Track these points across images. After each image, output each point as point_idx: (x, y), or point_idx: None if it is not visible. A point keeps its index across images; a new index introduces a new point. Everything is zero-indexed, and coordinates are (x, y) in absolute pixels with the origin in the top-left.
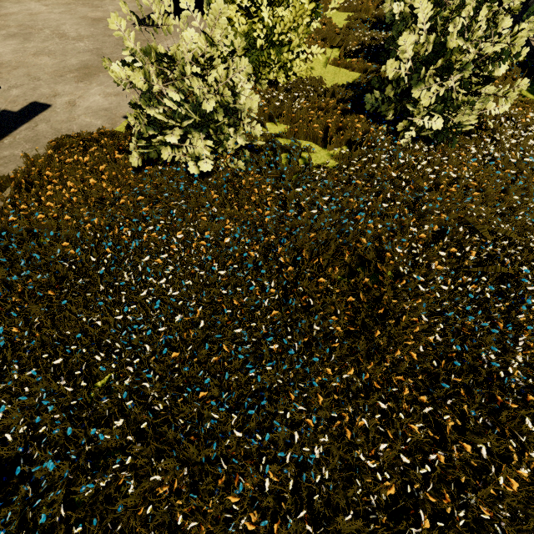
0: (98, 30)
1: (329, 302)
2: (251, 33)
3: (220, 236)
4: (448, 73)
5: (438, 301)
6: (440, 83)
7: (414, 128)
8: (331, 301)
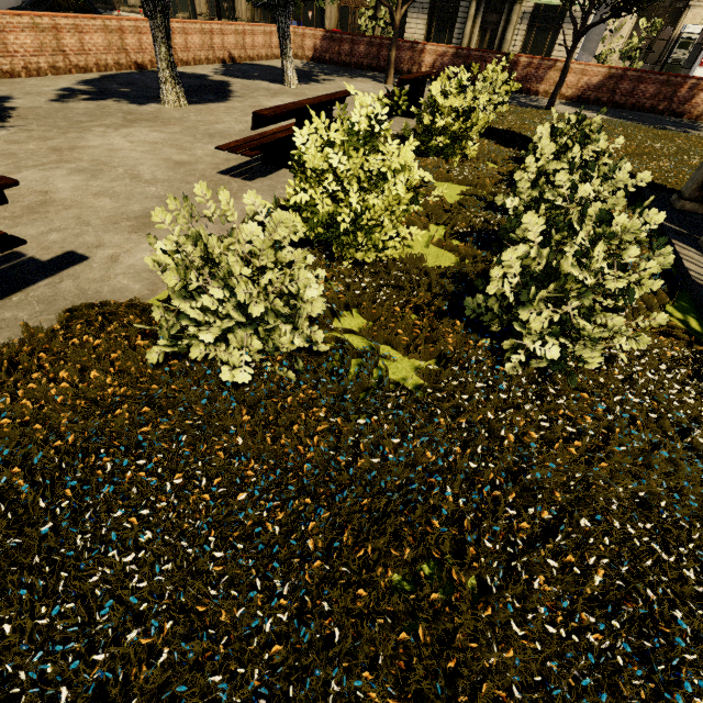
0: (177, 175)
1: (368, 636)
2: (336, 214)
3: (236, 485)
4: (561, 302)
5: (540, 656)
6: (553, 309)
7: (523, 351)
8: (372, 636)
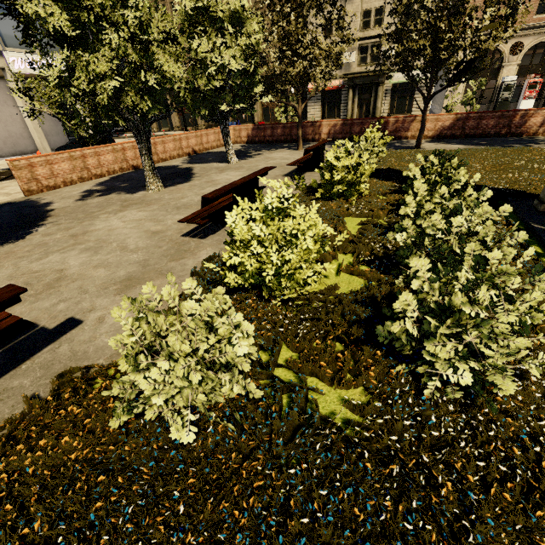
0: (152, 242)
1: None
2: (263, 268)
3: None
4: (461, 337)
5: None
6: (455, 341)
7: (437, 377)
8: None
